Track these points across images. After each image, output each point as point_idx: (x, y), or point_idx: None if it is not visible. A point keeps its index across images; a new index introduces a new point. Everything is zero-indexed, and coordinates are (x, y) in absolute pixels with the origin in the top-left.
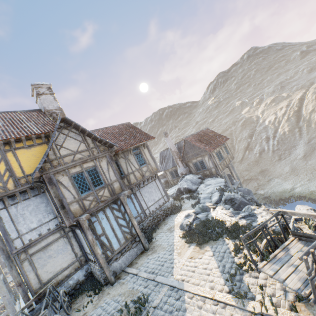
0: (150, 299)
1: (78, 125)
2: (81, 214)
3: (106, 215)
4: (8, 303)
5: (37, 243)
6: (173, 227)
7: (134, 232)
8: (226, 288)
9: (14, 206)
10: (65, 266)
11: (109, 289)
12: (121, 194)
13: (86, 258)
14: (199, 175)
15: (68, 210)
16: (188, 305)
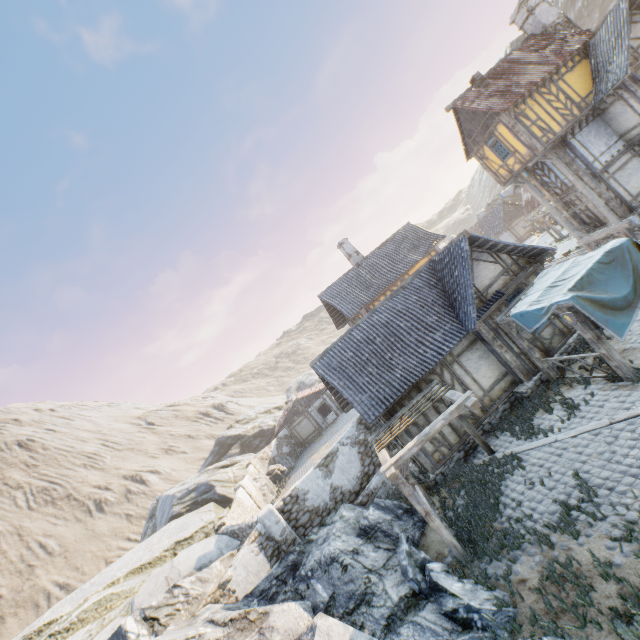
0: None
1: None
2: None
3: None
4: (608, 212)
5: (612, 164)
6: None
7: None
8: None
9: (578, 135)
10: None
11: None
12: None
13: None
14: None
15: None
16: None
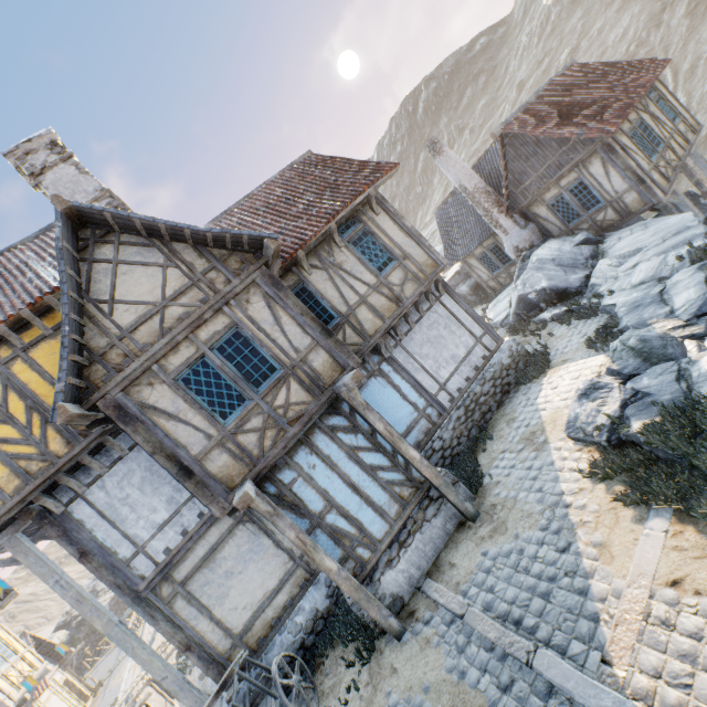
0: None
1: (122, 215)
2: (244, 475)
3: (319, 453)
4: (179, 689)
5: (187, 552)
6: (539, 431)
7: (418, 477)
8: None
9: (97, 485)
10: (275, 586)
11: (394, 654)
12: (338, 387)
13: None
14: (580, 234)
15: (205, 477)
16: None
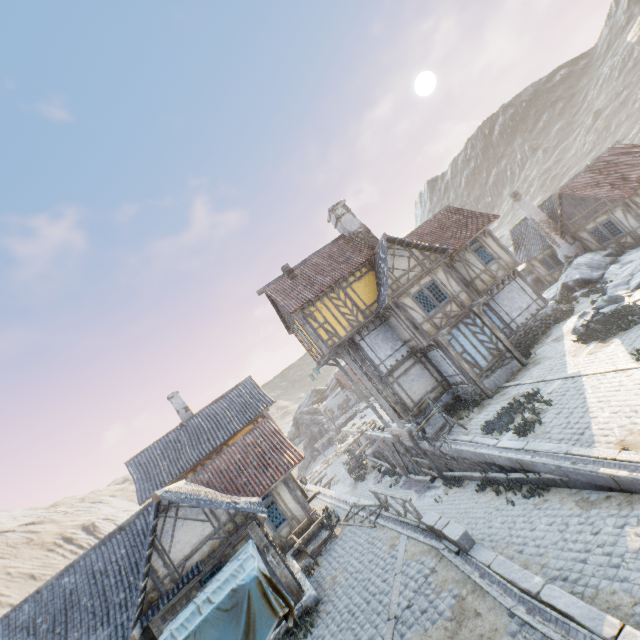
0: (542, 392)
1: (402, 240)
2: (434, 332)
3: (461, 331)
4: (394, 416)
5: (397, 368)
6: (560, 336)
7: (501, 348)
8: (632, 361)
9: (367, 337)
10: (430, 390)
11: (489, 401)
12: (473, 305)
13: (448, 383)
14: (607, 250)
15: (422, 330)
16: (586, 382)
